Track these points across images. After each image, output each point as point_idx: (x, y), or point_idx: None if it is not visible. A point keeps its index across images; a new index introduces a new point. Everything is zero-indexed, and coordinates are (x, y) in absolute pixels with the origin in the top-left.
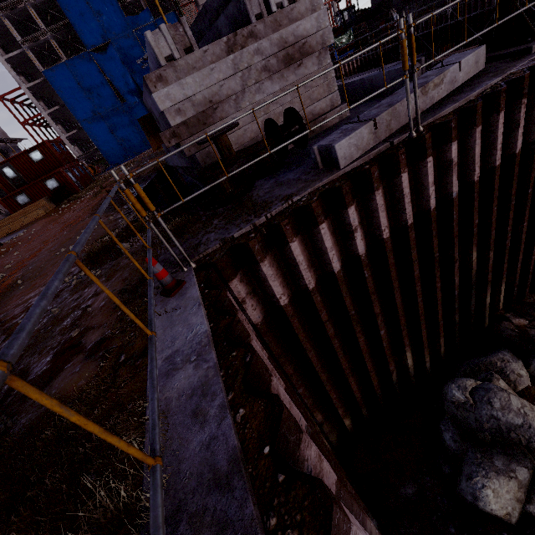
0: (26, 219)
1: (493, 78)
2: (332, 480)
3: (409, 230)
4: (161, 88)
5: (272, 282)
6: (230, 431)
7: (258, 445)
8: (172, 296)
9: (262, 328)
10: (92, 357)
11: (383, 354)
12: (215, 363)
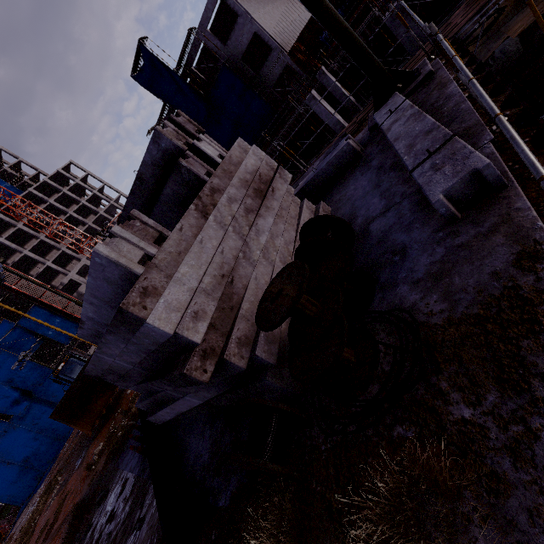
0: None
1: (449, 85)
2: None
3: None
4: (153, 303)
5: None
6: None
7: None
8: None
9: None
10: None
11: None
12: None
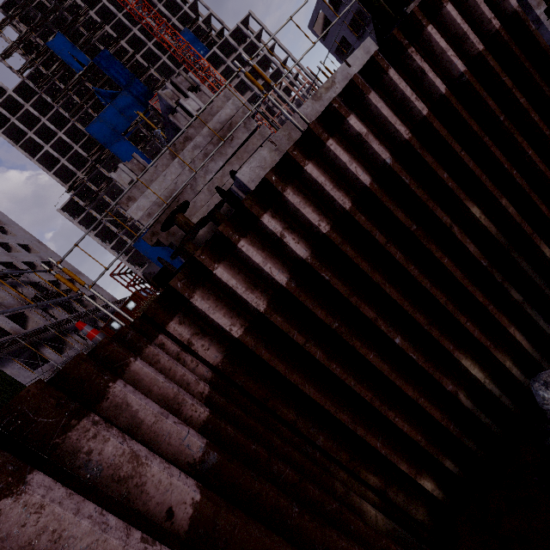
0: None
1: None
2: (180, 497)
3: (352, 215)
4: (132, 205)
5: (213, 315)
6: None
7: None
8: None
9: (226, 368)
10: None
11: (421, 370)
12: None
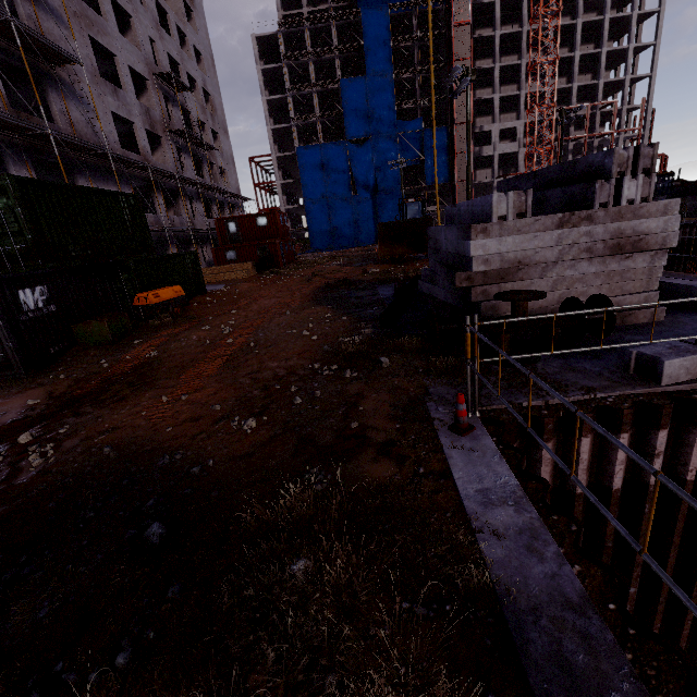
0: (229, 275)
1: None
2: None
3: None
4: (481, 238)
5: (545, 466)
6: (573, 576)
7: (601, 599)
8: (463, 435)
9: None
10: (386, 455)
11: None
12: (538, 516)
